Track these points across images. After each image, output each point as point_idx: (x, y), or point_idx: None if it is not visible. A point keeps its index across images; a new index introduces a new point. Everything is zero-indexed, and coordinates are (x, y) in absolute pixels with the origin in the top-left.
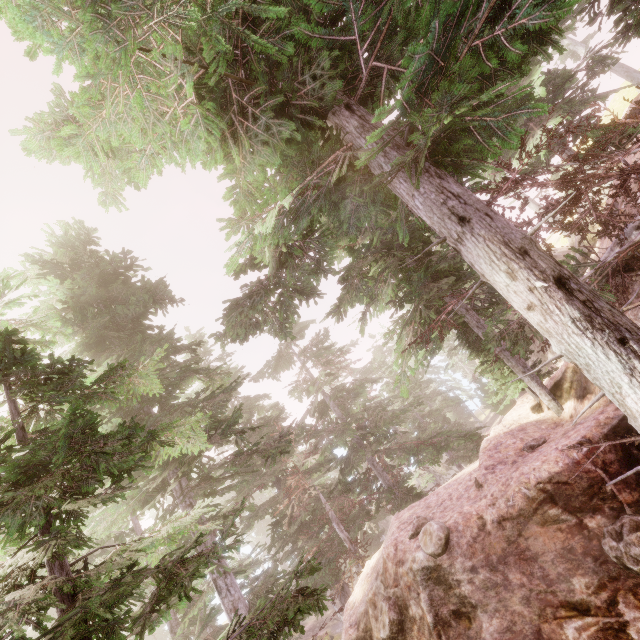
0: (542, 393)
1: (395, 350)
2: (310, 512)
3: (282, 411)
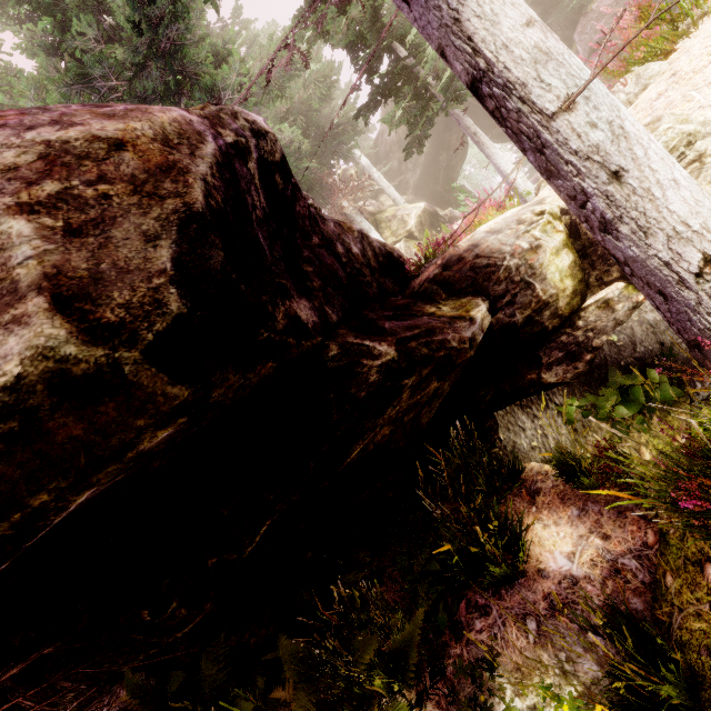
0: None
1: None
2: None
3: None
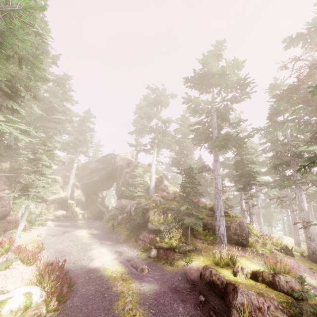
0: None
1: None
2: None
3: None
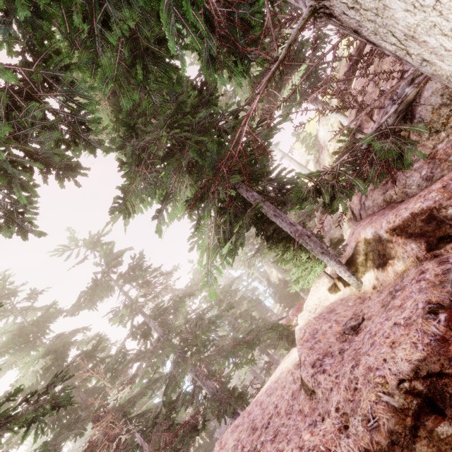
0: (341, 270)
1: (197, 247)
2: (132, 451)
3: (99, 341)
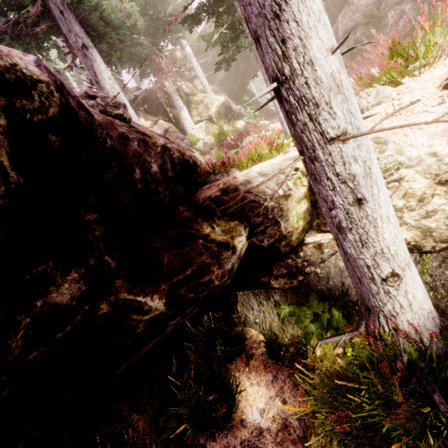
0: None
1: None
2: None
3: None
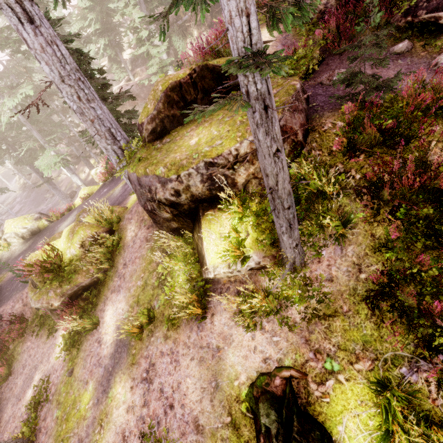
0: (132, 76)
1: (103, 46)
2: None
3: None
